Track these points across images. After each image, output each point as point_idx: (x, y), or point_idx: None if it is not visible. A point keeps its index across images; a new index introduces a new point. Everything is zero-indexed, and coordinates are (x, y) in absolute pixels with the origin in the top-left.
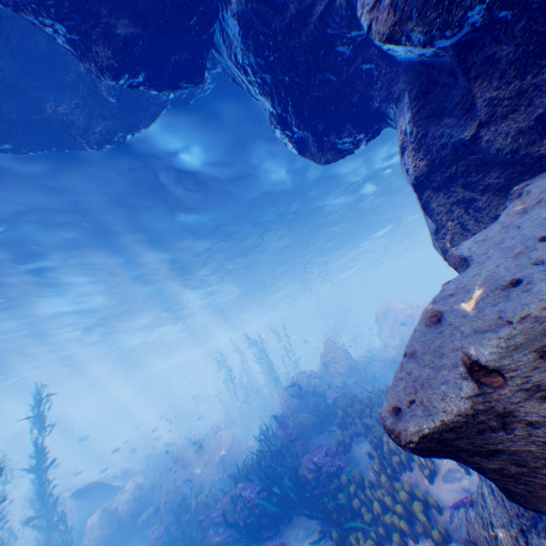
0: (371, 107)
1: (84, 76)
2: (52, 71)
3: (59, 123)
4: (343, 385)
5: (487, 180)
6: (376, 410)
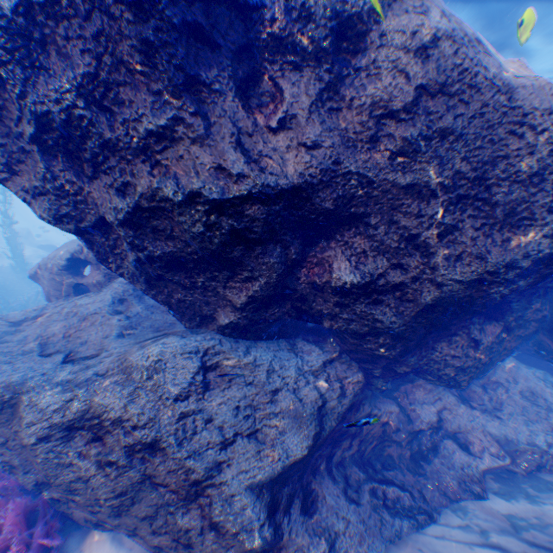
0: None
1: None
2: None
3: None
4: None
5: None
6: None
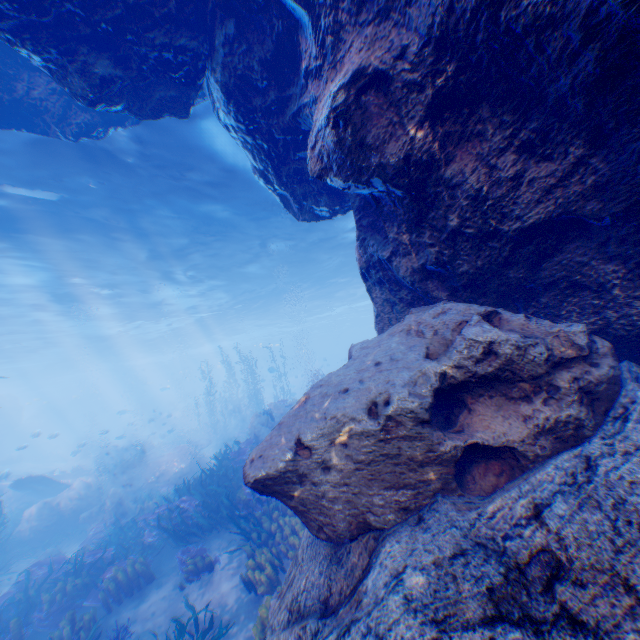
0: None
1: None
2: None
3: (31, 106)
4: None
5: (400, 292)
6: None
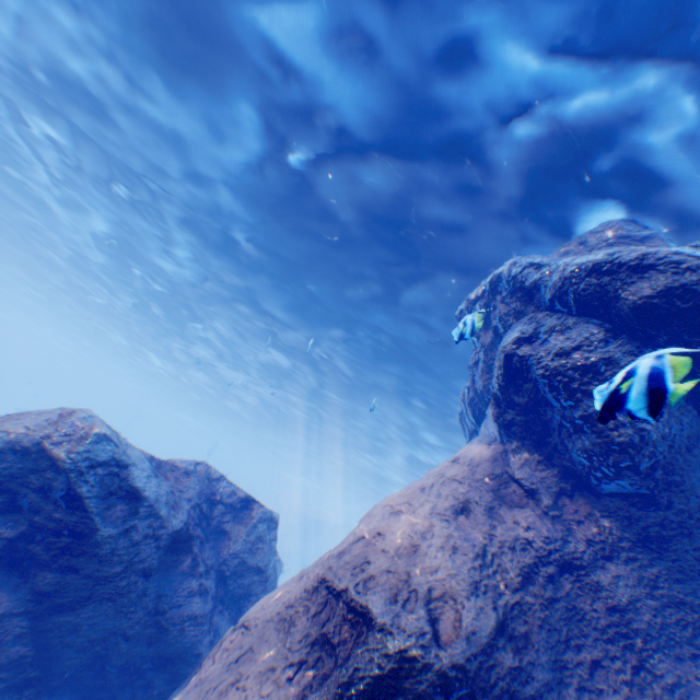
0: None
1: None
2: None
3: None
4: None
5: None
6: None
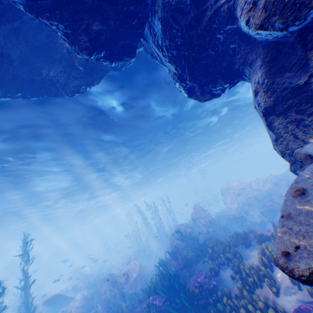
0: (234, 69)
1: (65, 55)
2: (47, 52)
3: (50, 81)
4: (207, 232)
5: None
6: (232, 248)
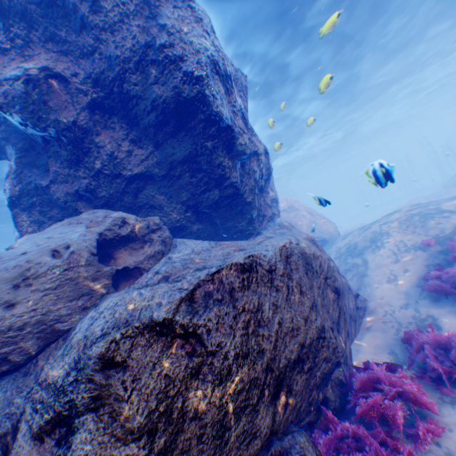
0: None
1: None
2: None
3: None
4: None
5: (54, 212)
6: None
